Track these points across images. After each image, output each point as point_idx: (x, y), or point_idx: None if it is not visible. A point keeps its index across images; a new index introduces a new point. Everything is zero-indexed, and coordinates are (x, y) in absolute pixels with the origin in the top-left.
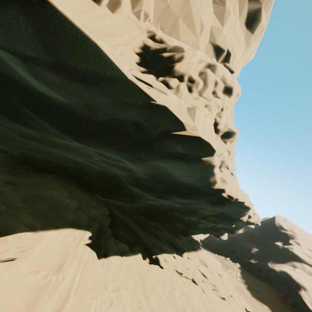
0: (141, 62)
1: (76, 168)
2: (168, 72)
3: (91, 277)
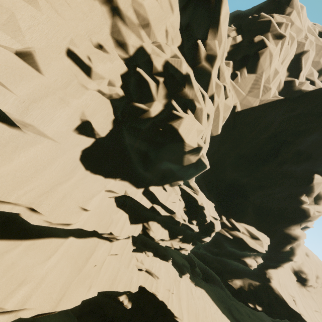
0: (296, 279)
1: None
2: (307, 284)
3: None
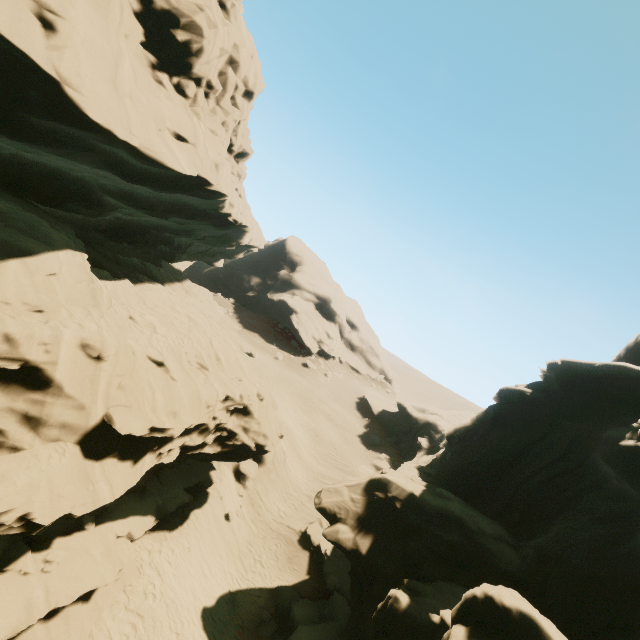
0: (146, 40)
1: None
2: (185, 72)
3: None
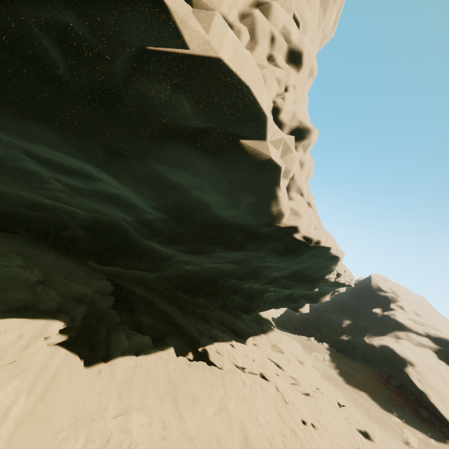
0: None
1: (47, 220)
2: None
3: (65, 401)
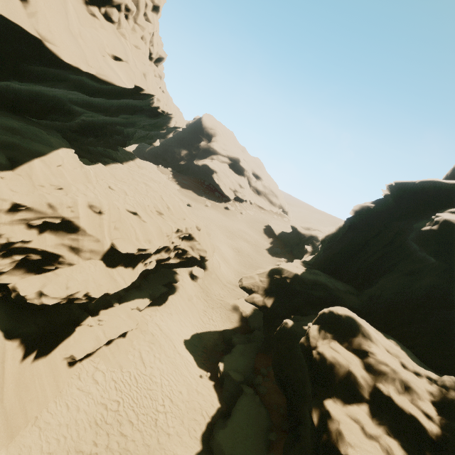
0: None
1: None
2: (108, 2)
3: None
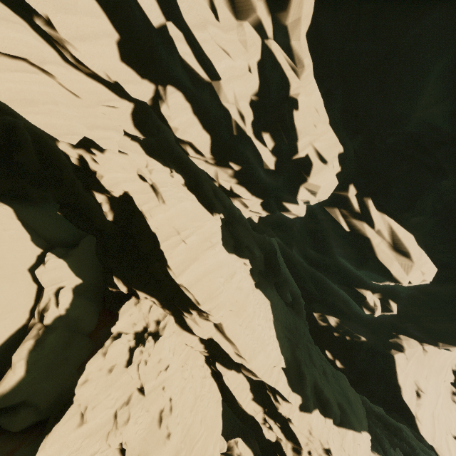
0: (454, 382)
1: None
2: None
3: None
